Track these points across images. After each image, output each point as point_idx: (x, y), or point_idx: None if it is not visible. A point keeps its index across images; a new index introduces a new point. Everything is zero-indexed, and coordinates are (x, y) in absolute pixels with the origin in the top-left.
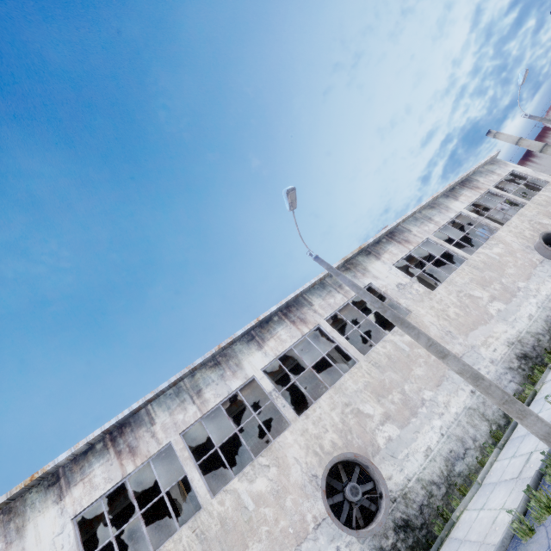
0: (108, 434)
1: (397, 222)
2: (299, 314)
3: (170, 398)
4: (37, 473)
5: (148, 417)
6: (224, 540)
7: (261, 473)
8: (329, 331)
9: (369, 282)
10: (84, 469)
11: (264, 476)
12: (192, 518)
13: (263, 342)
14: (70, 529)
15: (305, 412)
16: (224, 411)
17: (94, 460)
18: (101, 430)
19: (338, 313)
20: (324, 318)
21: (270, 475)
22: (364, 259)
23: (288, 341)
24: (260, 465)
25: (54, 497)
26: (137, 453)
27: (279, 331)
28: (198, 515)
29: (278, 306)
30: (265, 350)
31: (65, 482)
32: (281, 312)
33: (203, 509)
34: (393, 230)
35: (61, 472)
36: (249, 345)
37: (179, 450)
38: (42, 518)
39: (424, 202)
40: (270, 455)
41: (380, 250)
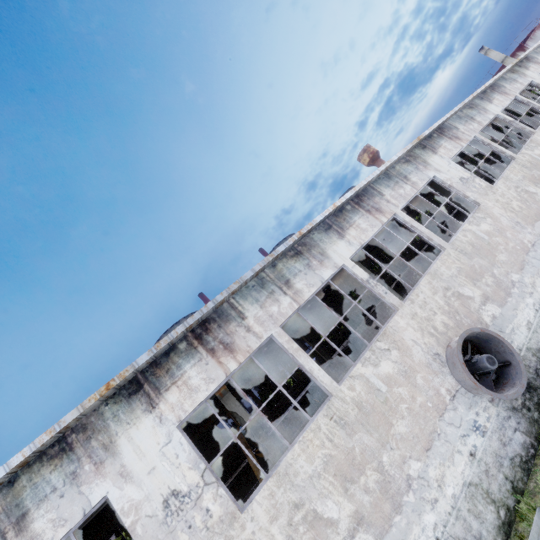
0: (435, 131)
1: (531, 49)
2: (501, 90)
3: (457, 119)
4: (419, 137)
5: (452, 126)
6: (536, 168)
7: (534, 149)
8: (525, 99)
9: (531, 80)
10: (436, 143)
11: (537, 149)
12: (514, 161)
13: (490, 100)
14: (453, 163)
15: (538, 129)
16: (491, 128)
17: (438, 140)
18: (438, 124)
19: (522, 94)
20: (517, 93)
21: (539, 149)
22: (519, 69)
23: (505, 101)
24: (531, 146)
25: (431, 152)
26: (460, 139)
27: (495, 97)
28: (516, 160)
29: (491, 81)
30: (495, 104)
31: (430, 147)
32: (489, 88)
33: (516, 158)
34: (526, 56)
35: (424, 144)
36: (483, 101)
37: (483, 139)
38: (433, 159)
39: (539, 41)
40: (533, 143)
41: (526, 66)
